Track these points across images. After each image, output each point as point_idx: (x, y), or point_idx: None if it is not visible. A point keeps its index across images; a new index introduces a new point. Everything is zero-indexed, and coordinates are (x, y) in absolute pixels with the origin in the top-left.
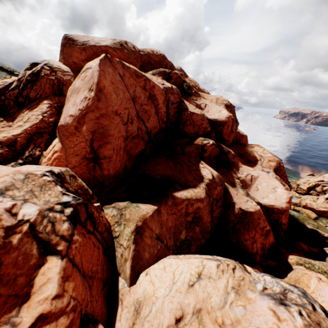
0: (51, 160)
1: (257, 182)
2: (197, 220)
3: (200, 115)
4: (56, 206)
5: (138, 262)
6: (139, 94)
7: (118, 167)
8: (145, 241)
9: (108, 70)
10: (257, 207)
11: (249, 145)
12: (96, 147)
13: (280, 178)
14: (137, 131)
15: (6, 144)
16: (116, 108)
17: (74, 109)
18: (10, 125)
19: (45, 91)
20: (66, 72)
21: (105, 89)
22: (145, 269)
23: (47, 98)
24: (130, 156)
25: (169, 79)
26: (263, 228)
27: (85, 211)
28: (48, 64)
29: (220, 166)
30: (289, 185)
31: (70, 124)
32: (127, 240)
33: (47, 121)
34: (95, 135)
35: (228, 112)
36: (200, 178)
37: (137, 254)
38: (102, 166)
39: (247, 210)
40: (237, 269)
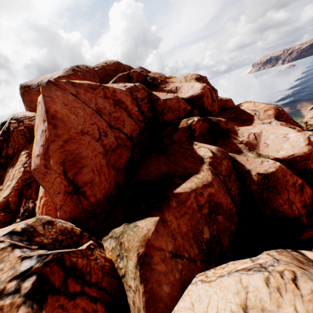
0: (40, 208)
1: (263, 137)
2: (215, 208)
3: (174, 98)
4: (8, 285)
5: (156, 308)
6: (103, 105)
7: (106, 187)
8: (157, 270)
9: (56, 94)
10: (277, 164)
11: (237, 105)
12: (71, 177)
13: (285, 123)
14: (116, 142)
15: (1, 209)
16: (81, 128)
17: (38, 148)
18: (1, 188)
19: (20, 144)
20: (33, 117)
21: (59, 114)
22: (170, 312)
23: (24, 149)
24: (118, 169)
25: (131, 80)
26: (294, 184)
27: (60, 269)
28: (14, 118)
29: (216, 138)
30: (299, 125)
31: (39, 165)
32: (133, 279)
33: (30, 170)
34: (65, 165)
35: (201, 83)
36: (200, 160)
37: (150, 296)
38: (86, 194)
39: (267, 173)
40: (300, 278)
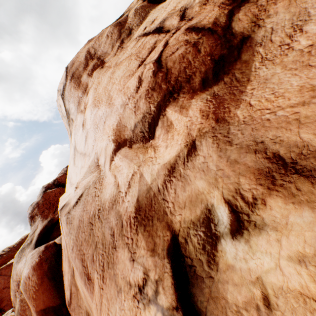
0: None
1: None
2: None
3: None
4: None
5: None
6: None
7: None
8: None
9: None
10: None
11: None
12: None
13: None
14: None
15: None
16: (3, 286)
17: None
18: None
19: None
20: None
21: None
22: None
23: None
24: None
25: None
26: None
27: None
28: None
29: None
30: None
31: None
32: None
33: None
34: None
35: None
36: None
37: None
38: (5, 309)
39: None
40: None
